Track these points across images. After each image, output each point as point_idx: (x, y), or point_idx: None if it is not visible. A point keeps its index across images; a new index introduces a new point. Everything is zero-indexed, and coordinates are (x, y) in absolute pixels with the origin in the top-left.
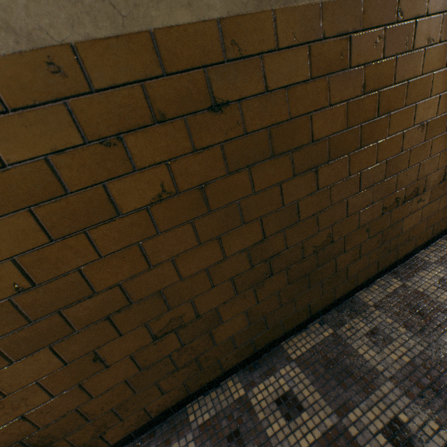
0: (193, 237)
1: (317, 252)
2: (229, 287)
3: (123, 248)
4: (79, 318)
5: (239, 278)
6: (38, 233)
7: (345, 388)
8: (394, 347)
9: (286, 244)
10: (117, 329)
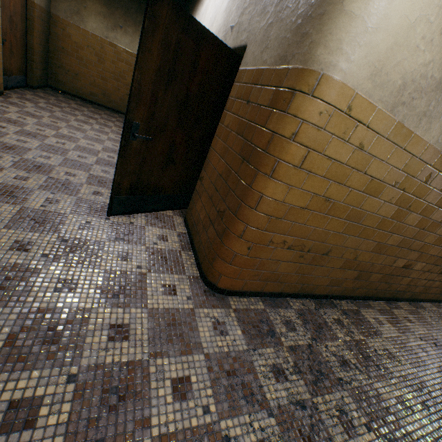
0: (441, 243)
1: (438, 274)
2: (422, 266)
3: (437, 234)
4: (411, 245)
5: (426, 265)
6: (441, 218)
7: (427, 326)
8: (440, 325)
9: (441, 264)
10: (406, 256)
